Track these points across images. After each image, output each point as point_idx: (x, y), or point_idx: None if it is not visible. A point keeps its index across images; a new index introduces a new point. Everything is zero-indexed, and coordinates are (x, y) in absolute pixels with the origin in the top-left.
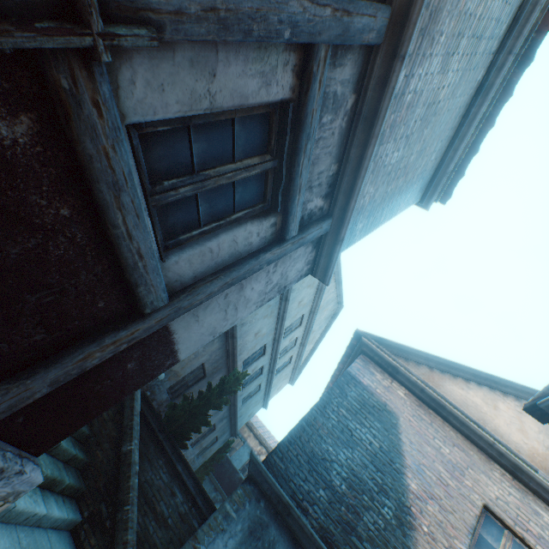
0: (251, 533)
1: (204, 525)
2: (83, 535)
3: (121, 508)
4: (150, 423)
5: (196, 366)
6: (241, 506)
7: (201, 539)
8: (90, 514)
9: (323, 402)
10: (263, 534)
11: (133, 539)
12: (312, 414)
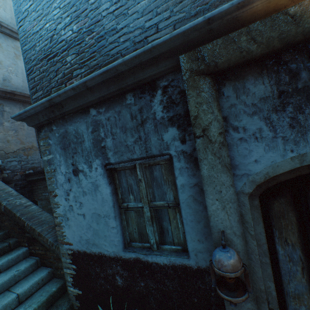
0: (65, 149)
1: (48, 182)
2: (34, 251)
3: (25, 228)
4: (43, 178)
5: (33, 133)
6: (49, 148)
7: (53, 190)
8: (27, 243)
9: (18, 11)
10: (69, 139)
11: (51, 226)
12: (22, 33)
